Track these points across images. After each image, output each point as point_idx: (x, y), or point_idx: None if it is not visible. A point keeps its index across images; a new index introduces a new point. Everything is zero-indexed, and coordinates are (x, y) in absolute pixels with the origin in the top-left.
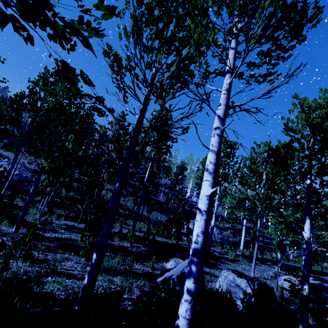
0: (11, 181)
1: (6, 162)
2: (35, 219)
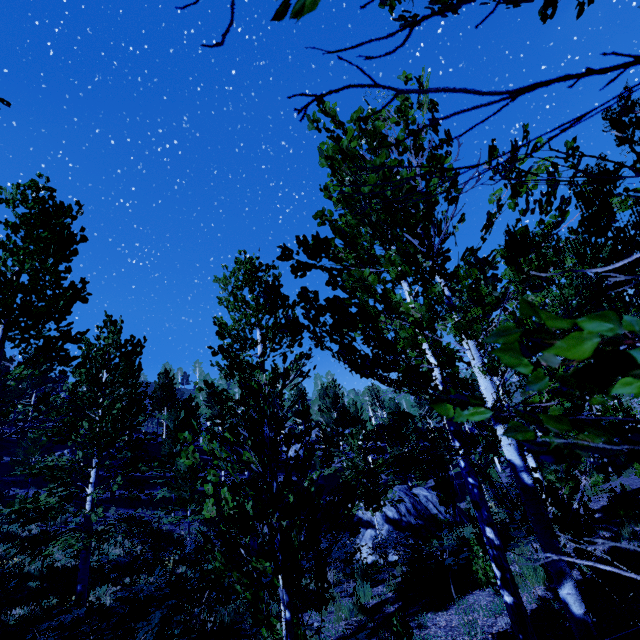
0: None
1: None
2: None
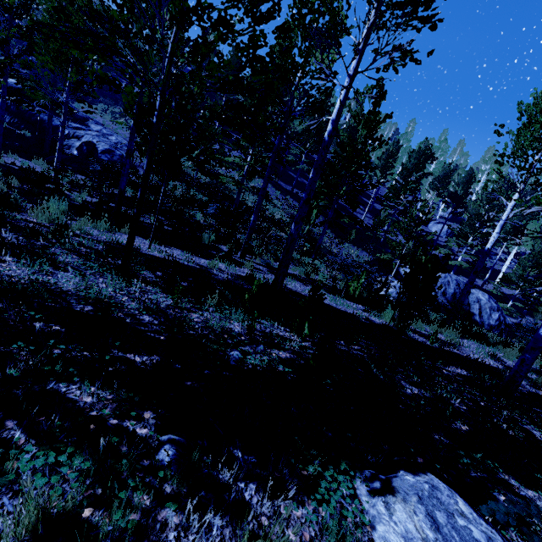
0: (97, 163)
1: (98, 132)
2: (46, 221)
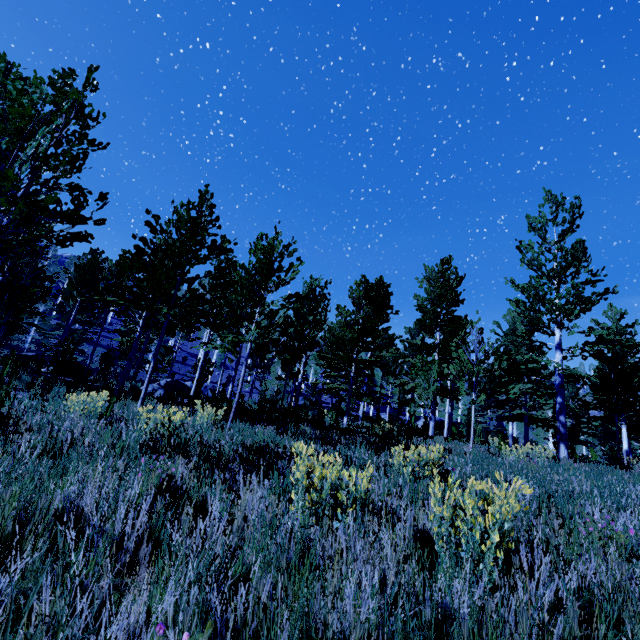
0: None
1: None
2: None
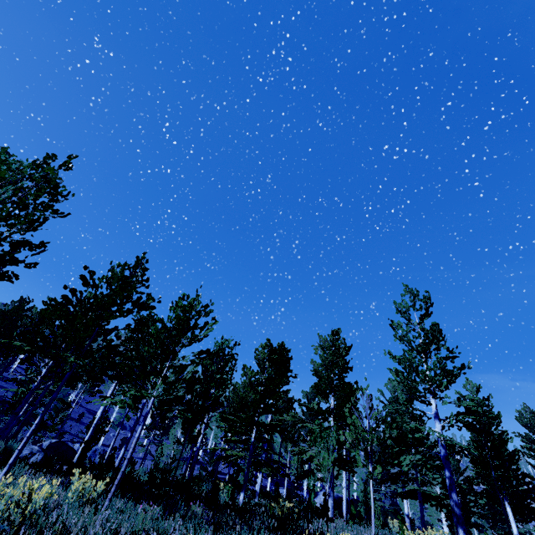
0: None
1: None
2: None
